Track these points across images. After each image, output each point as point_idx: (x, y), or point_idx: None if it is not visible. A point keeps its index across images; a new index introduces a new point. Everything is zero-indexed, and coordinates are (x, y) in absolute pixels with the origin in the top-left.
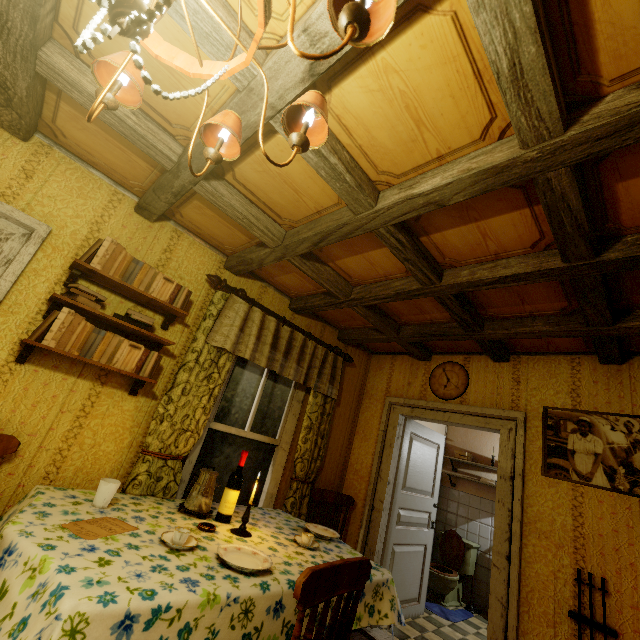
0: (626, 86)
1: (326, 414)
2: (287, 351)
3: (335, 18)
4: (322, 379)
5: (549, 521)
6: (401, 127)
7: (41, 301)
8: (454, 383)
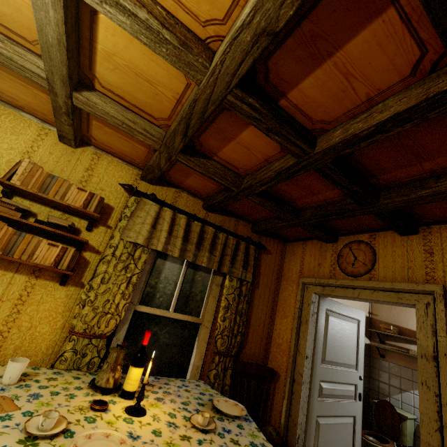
0: None
1: (242, 295)
2: (199, 242)
3: None
4: (235, 265)
5: None
6: None
7: None
8: (361, 260)
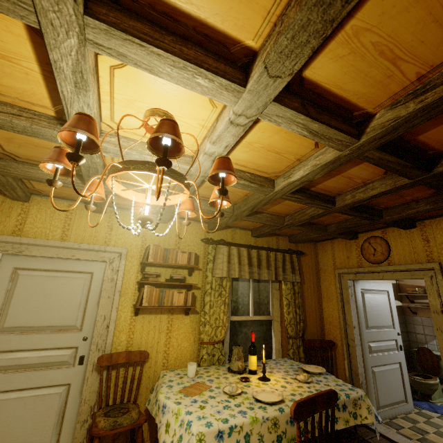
0: (385, 107)
1: (296, 293)
2: (259, 264)
3: (214, 182)
4: (286, 272)
5: None
6: (270, 157)
7: (134, 284)
8: (379, 251)
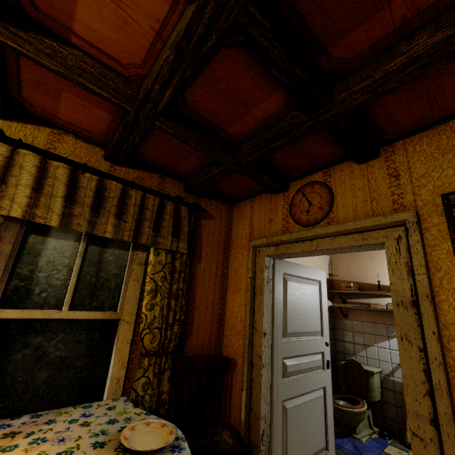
0: None
1: (177, 272)
2: (97, 204)
3: None
4: (161, 233)
5: None
6: None
7: None
8: (317, 204)
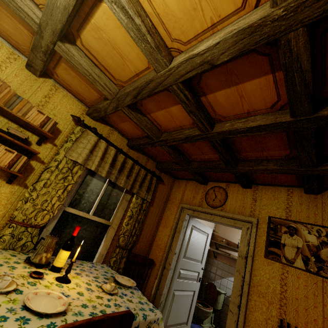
0: None
1: (142, 210)
2: (121, 169)
3: None
4: (142, 189)
5: (266, 286)
6: None
7: None
8: (219, 198)
